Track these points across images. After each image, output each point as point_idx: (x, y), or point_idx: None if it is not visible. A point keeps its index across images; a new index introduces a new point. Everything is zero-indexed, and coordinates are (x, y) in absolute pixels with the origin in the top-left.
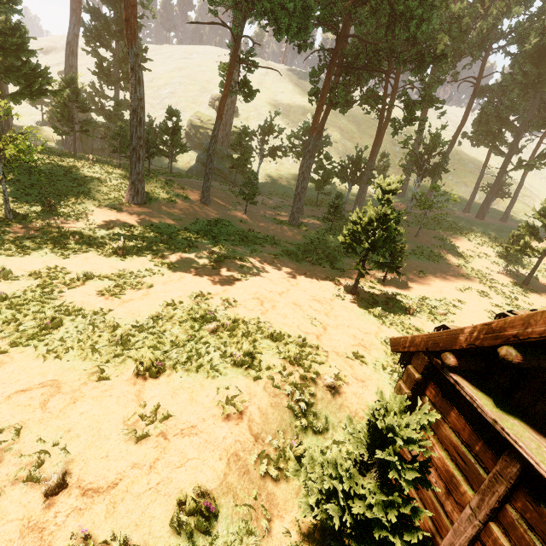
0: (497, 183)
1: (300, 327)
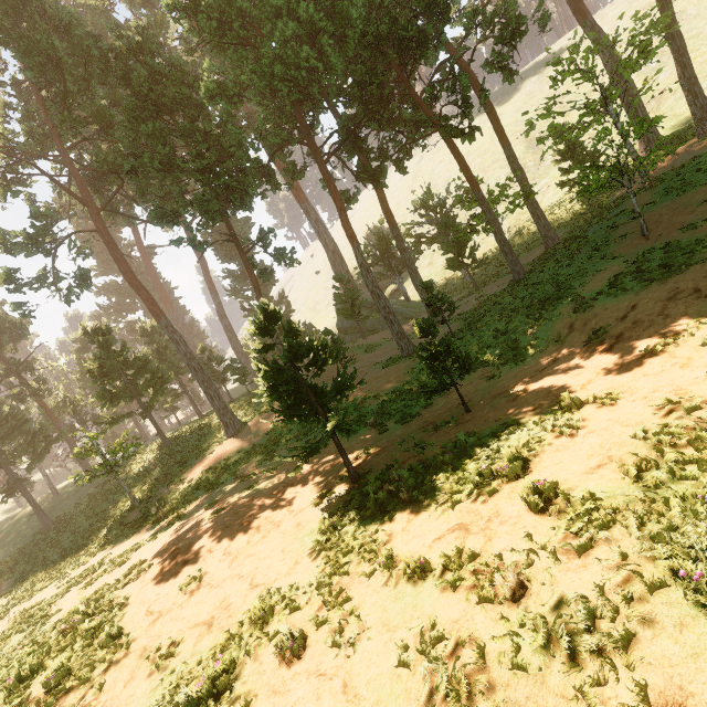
0: None
1: (156, 601)
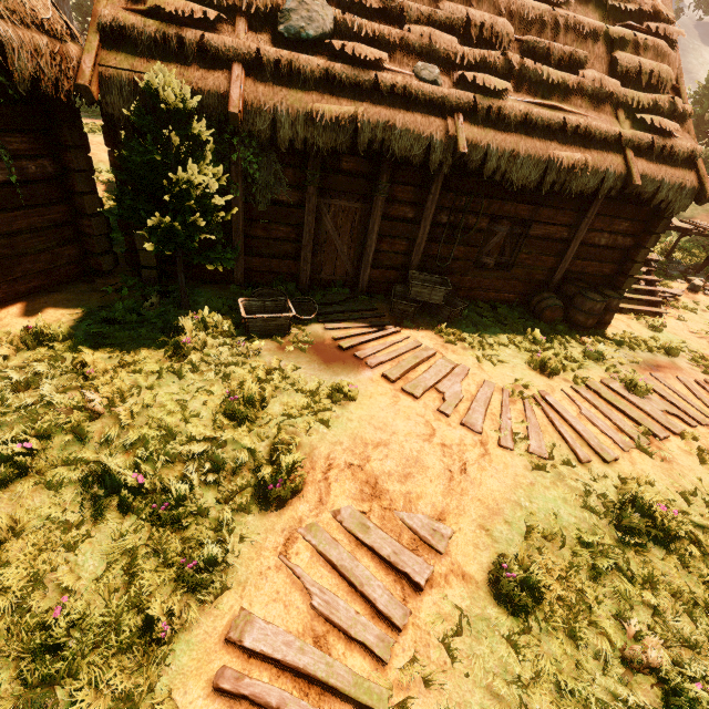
0: None
1: None
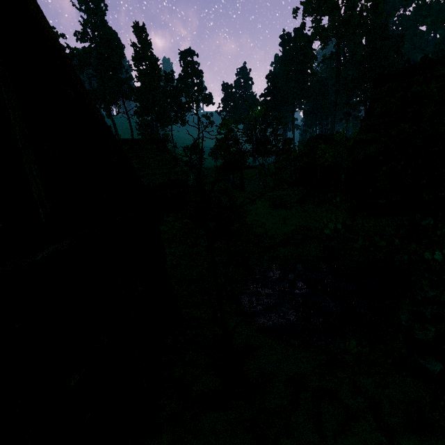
0: None
1: None
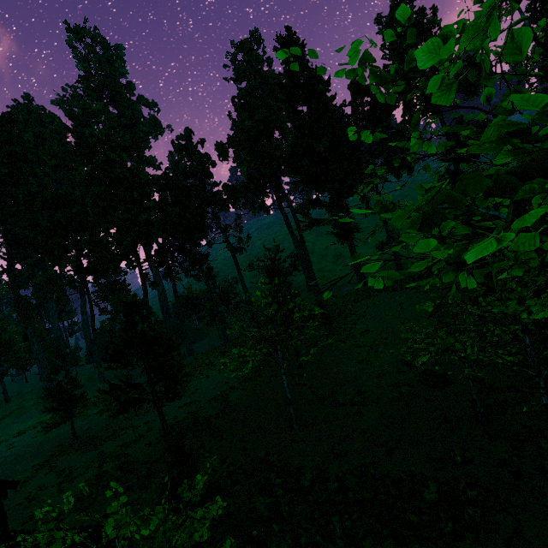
0: (351, 251)
1: None
